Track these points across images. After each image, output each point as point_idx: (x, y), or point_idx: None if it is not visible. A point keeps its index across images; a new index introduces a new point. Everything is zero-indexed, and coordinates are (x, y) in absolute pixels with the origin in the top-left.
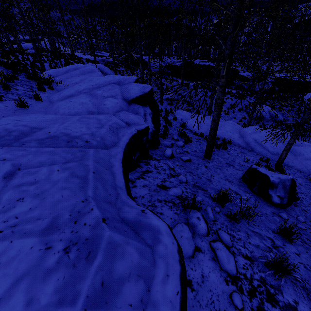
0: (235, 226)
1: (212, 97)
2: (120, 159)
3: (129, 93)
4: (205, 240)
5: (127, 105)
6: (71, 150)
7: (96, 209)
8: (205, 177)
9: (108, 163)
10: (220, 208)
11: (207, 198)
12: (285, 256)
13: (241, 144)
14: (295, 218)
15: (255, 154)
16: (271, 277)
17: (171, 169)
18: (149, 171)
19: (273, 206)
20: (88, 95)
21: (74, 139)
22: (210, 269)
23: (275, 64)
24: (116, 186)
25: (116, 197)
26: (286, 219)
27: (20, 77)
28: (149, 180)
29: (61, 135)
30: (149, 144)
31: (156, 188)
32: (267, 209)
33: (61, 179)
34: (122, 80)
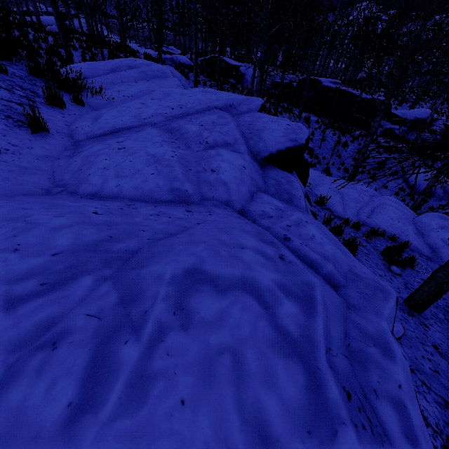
0: None
1: (365, 151)
2: None
3: (262, 138)
4: None
5: (260, 172)
6: None
7: None
8: None
9: None
10: None
11: None
12: None
13: (422, 248)
14: None
15: None
16: None
17: None
18: None
19: None
20: (163, 132)
21: None
22: None
23: None
24: None
25: None
26: None
27: (13, 68)
28: None
29: None
30: None
31: None
32: None
33: None
34: (235, 103)
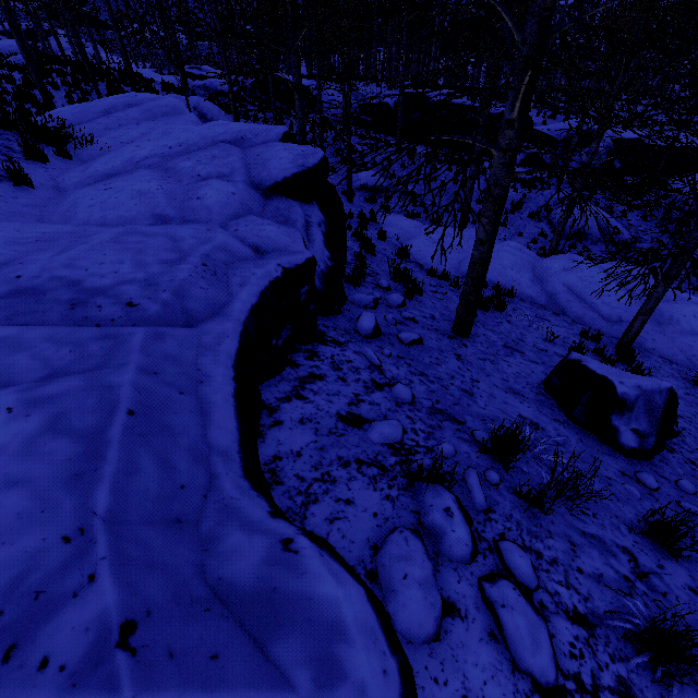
0: (540, 523)
1: (471, 184)
2: (229, 356)
3: (267, 167)
4: (468, 576)
5: (259, 201)
6: (75, 334)
7: (109, 578)
8: (459, 384)
9: (190, 370)
10: (500, 471)
11: (465, 443)
12: (666, 600)
13: (536, 297)
14: (673, 484)
15: (569, 322)
16: (643, 673)
17: (375, 367)
18: (318, 377)
19: (621, 454)
20: (157, 172)
21: (93, 297)
22: (485, 673)
23: (616, 106)
24: (208, 450)
25: (205, 491)
26: (654, 489)
27: None
28: (318, 401)
29: (55, 285)
30: (317, 303)
31: (334, 424)
32: (608, 463)
33: (12, 443)
34: (249, 134)
